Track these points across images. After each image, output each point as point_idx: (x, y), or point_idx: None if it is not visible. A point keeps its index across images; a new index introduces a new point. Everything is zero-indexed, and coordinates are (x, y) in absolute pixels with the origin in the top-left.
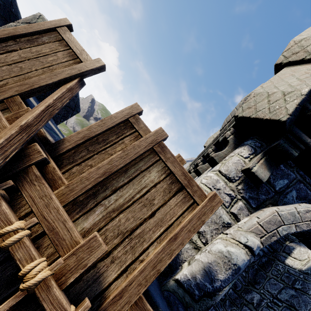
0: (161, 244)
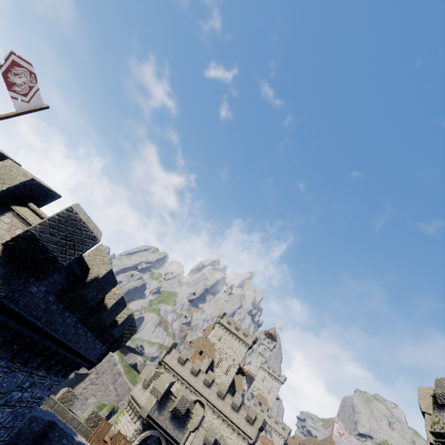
0: None
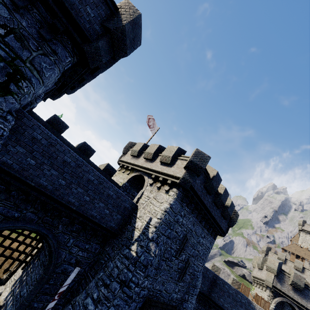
0: (267, 308)
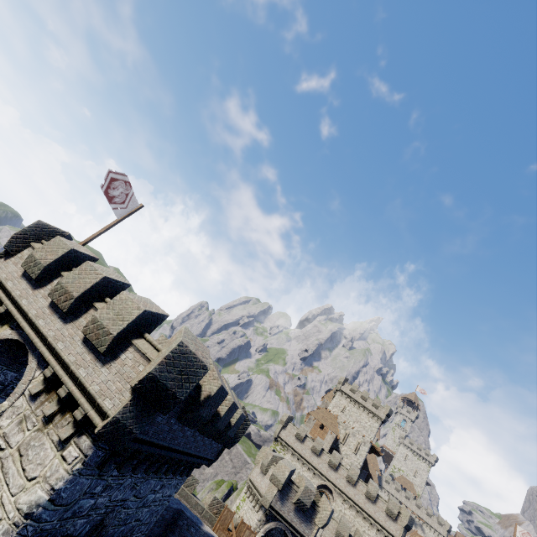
0: None
